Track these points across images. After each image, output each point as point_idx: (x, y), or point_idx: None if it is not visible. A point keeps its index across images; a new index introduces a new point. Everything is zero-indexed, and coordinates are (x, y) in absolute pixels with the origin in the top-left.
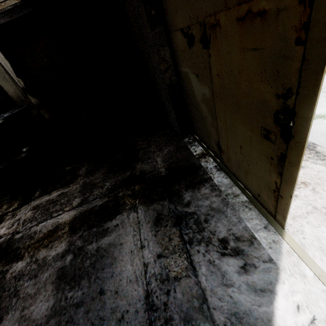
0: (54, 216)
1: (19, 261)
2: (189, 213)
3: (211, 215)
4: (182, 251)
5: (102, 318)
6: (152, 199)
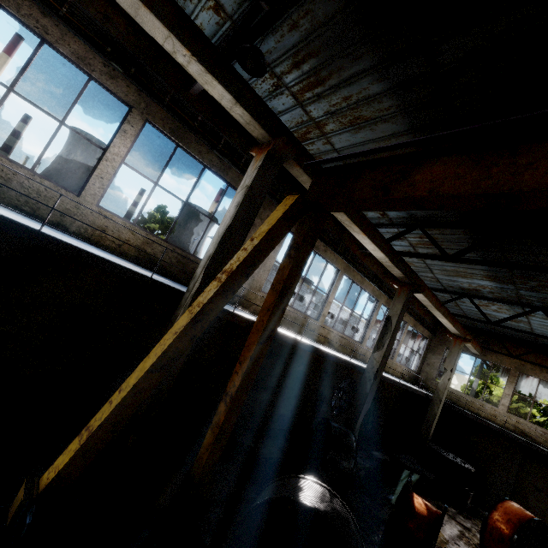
0: None
1: None
2: None
3: None
4: None
5: None
6: None
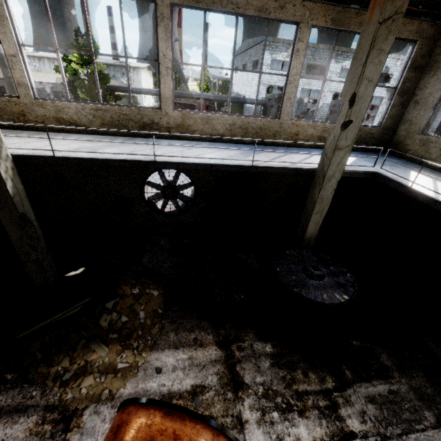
0: (418, 429)
1: None
2: None
3: None
4: None
5: None
6: None
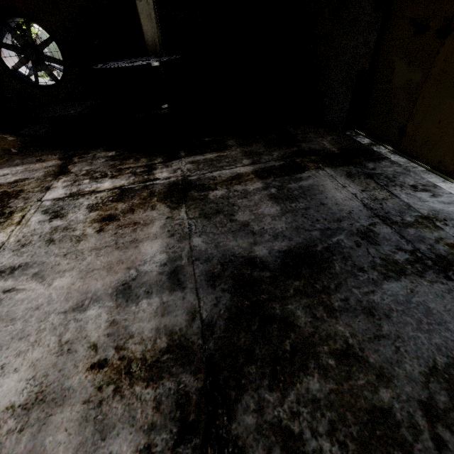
0: (227, 168)
1: (214, 190)
2: (378, 173)
3: (397, 175)
4: (382, 189)
5: (333, 213)
6: (335, 165)
